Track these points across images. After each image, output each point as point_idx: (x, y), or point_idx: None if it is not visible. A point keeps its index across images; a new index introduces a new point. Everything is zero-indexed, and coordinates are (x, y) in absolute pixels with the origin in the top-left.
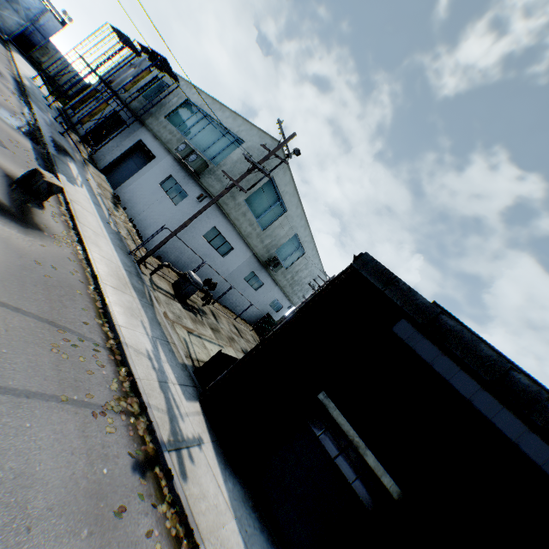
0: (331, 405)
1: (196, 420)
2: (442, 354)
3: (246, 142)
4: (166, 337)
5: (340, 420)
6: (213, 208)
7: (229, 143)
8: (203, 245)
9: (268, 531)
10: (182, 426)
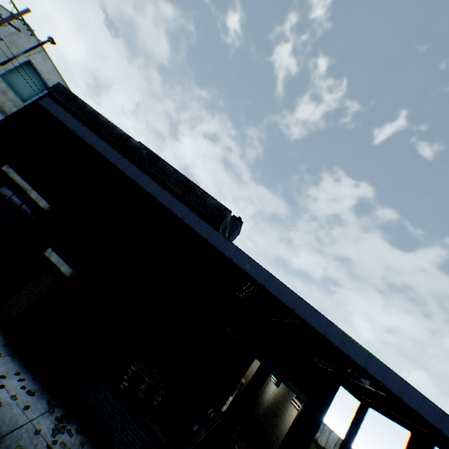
0: (12, 171)
1: None
2: (66, 112)
3: None
4: None
5: (17, 179)
6: None
7: None
8: None
9: None
10: None
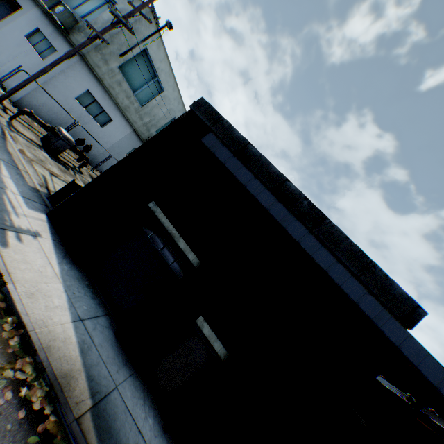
0: (158, 210)
1: (38, 223)
2: (233, 156)
3: (118, 5)
4: (17, 164)
5: (163, 220)
6: (84, 68)
7: (102, 4)
8: (78, 109)
9: (100, 301)
10: (15, 219)
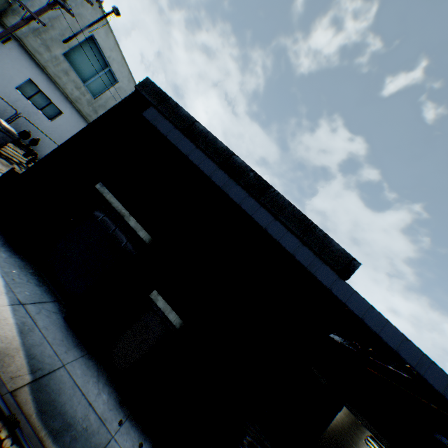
0: (106, 191)
1: None
2: (175, 129)
3: None
4: None
5: (112, 201)
6: (22, 54)
7: None
8: (21, 101)
9: (48, 288)
10: None
